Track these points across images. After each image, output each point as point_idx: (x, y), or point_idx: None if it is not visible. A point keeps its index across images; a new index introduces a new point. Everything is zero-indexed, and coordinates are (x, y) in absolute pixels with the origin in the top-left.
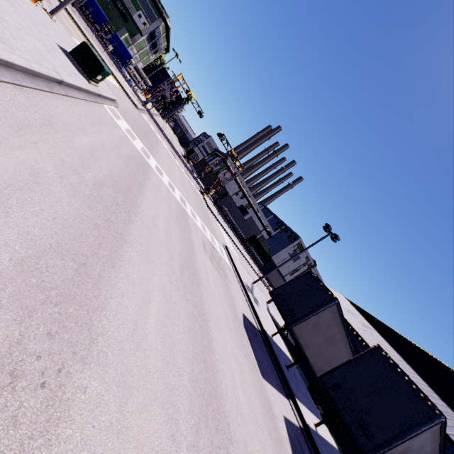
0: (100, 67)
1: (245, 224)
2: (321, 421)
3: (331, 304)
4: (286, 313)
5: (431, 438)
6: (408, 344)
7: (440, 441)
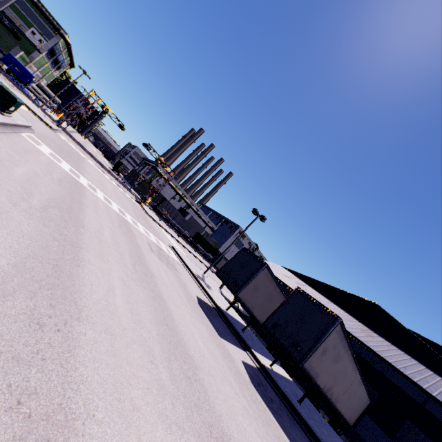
0: (12, 99)
1: (187, 224)
2: (274, 361)
3: (263, 268)
4: (231, 285)
5: (339, 337)
6: (332, 289)
7: (346, 338)
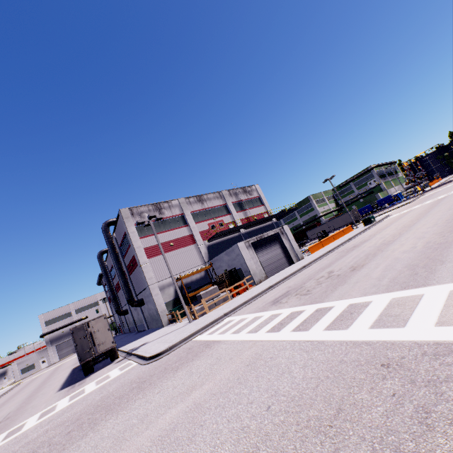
0: (368, 218)
1: None
2: None
3: None
4: None
5: None
6: None
7: None
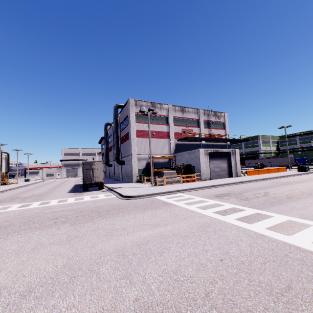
0: (304, 167)
1: None
2: None
3: None
4: None
5: None
6: None
7: None
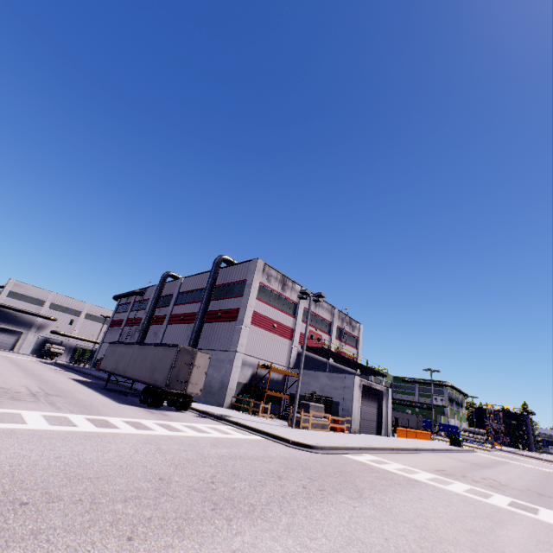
0: (458, 439)
1: None
2: None
3: None
4: None
5: None
6: None
7: None
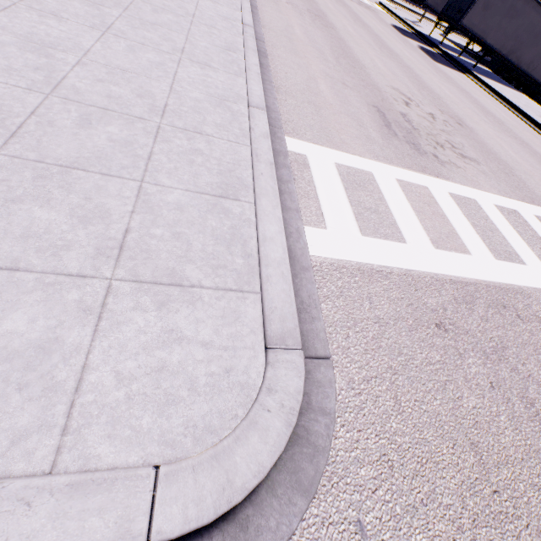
0: None
1: None
2: (462, 51)
3: None
4: None
5: None
6: None
7: None
